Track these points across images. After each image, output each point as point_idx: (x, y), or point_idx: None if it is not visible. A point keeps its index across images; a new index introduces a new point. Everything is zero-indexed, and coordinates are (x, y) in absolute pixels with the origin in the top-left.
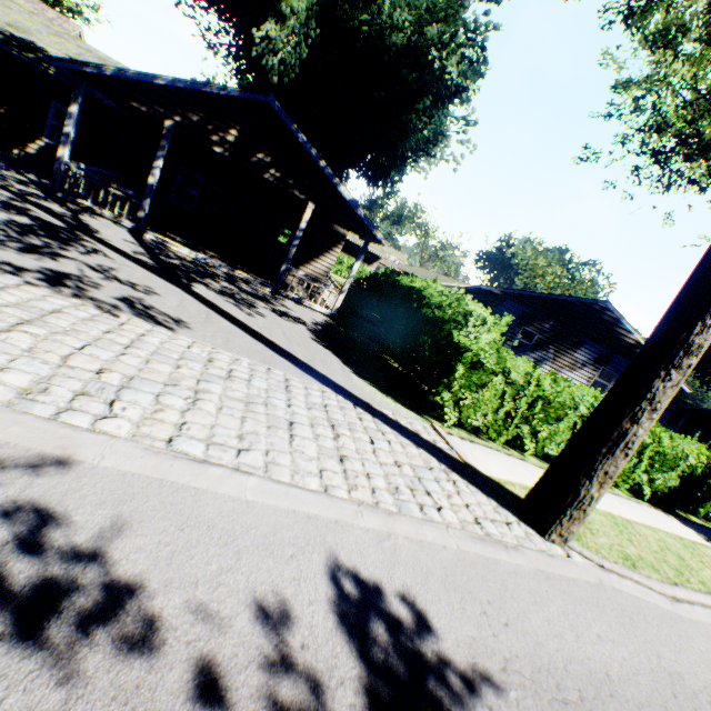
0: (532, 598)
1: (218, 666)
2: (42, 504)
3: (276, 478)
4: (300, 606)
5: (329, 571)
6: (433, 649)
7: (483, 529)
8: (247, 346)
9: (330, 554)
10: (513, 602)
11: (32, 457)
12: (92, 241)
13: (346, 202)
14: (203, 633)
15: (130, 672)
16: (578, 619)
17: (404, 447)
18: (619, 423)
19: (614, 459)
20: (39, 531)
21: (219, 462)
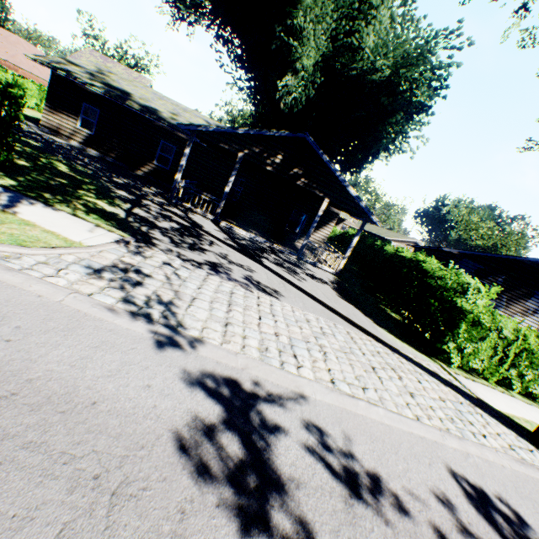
0: None
1: (438, 527)
2: (313, 422)
3: (389, 408)
4: (452, 497)
5: (452, 476)
6: (535, 537)
7: (518, 454)
8: (314, 306)
9: (446, 465)
10: None
11: (291, 393)
12: (205, 234)
13: (350, 197)
14: (421, 507)
15: (407, 523)
16: None
17: (437, 385)
18: None
19: None
20: (323, 438)
21: (359, 397)
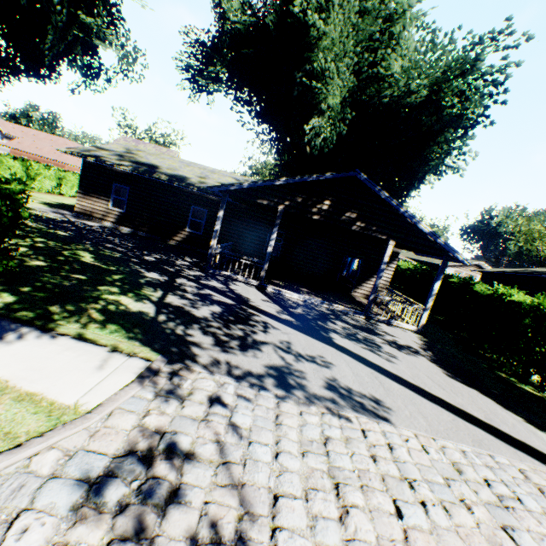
0: None
1: None
2: None
3: None
4: None
5: None
6: None
7: None
8: (438, 417)
9: None
10: None
11: None
12: (255, 312)
13: (421, 234)
14: None
15: None
16: None
17: None
18: None
19: None
20: None
21: None
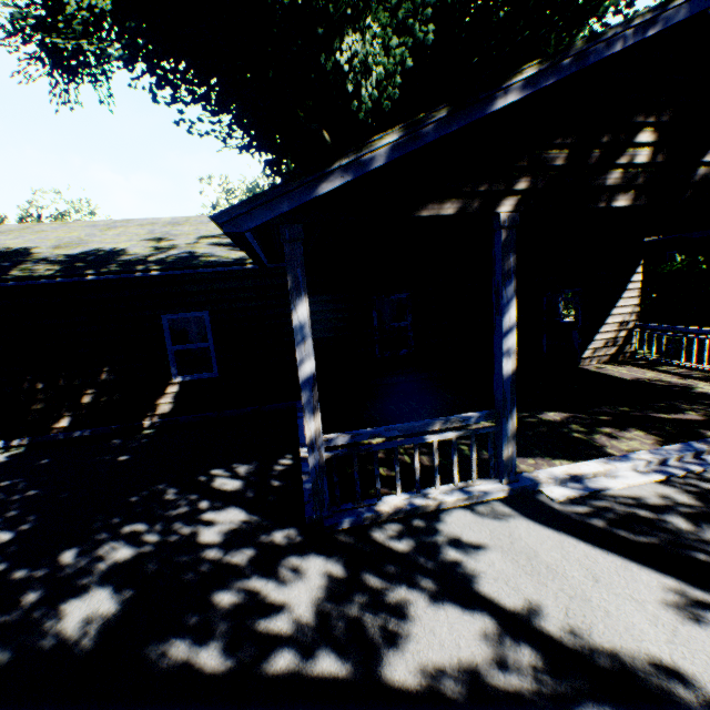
0: None
1: None
2: None
3: None
4: None
5: None
6: None
7: None
8: None
9: None
10: None
11: None
12: None
13: None
14: None
15: None
16: None
17: None
18: None
19: None
20: None
21: None
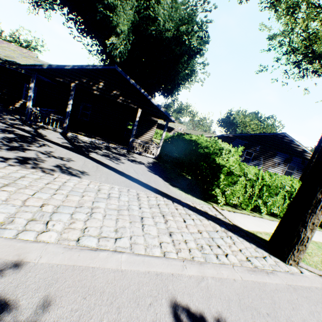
0: (290, 305)
1: None
2: (2, 296)
3: (136, 252)
4: None
5: (172, 311)
6: None
7: (252, 263)
8: (117, 179)
9: (172, 298)
10: (281, 311)
11: (0, 264)
12: (43, 140)
13: (155, 106)
14: None
15: None
16: (320, 315)
17: (201, 221)
18: (315, 195)
19: (316, 215)
20: None
21: (105, 248)
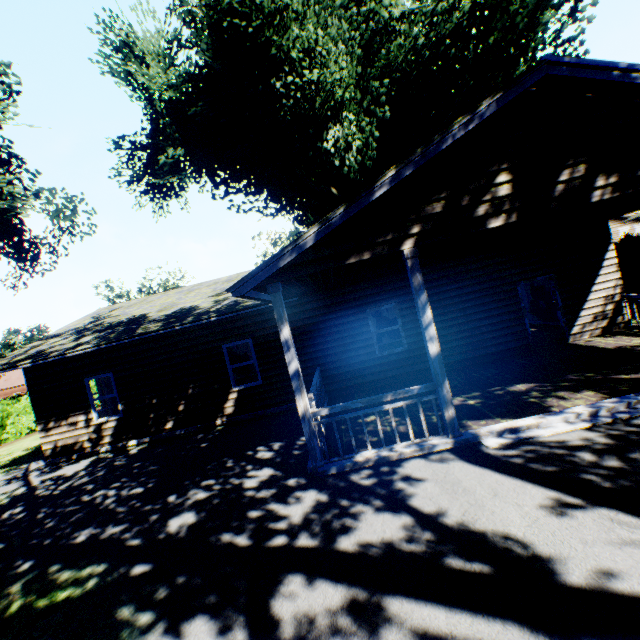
0: None
1: None
2: None
3: None
4: None
5: None
6: None
7: None
8: None
9: None
10: None
11: None
12: None
13: None
14: None
15: None
16: None
17: None
18: None
19: None
20: None
21: None
